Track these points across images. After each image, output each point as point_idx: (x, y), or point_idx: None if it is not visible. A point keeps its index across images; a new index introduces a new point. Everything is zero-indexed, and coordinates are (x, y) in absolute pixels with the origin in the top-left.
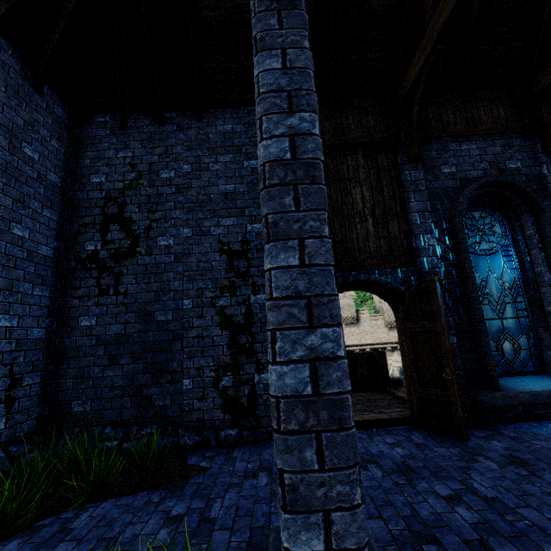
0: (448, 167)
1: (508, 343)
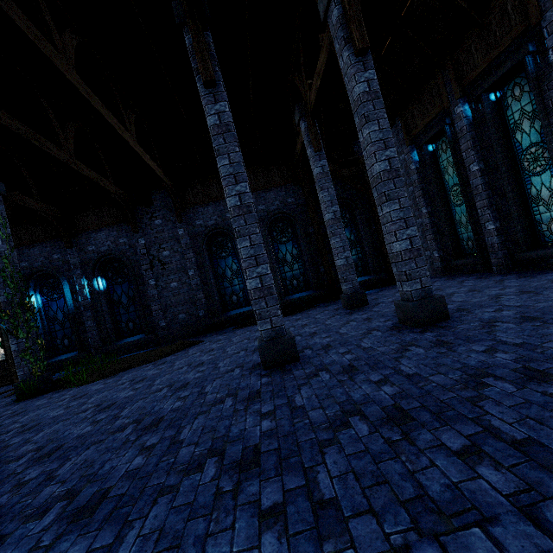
0: (24, 263)
1: (67, 339)
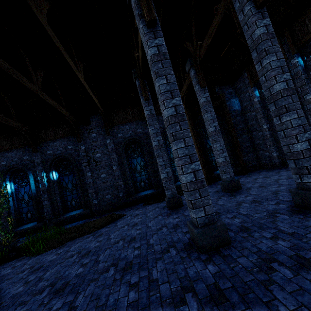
0: (4, 162)
1: (29, 213)
